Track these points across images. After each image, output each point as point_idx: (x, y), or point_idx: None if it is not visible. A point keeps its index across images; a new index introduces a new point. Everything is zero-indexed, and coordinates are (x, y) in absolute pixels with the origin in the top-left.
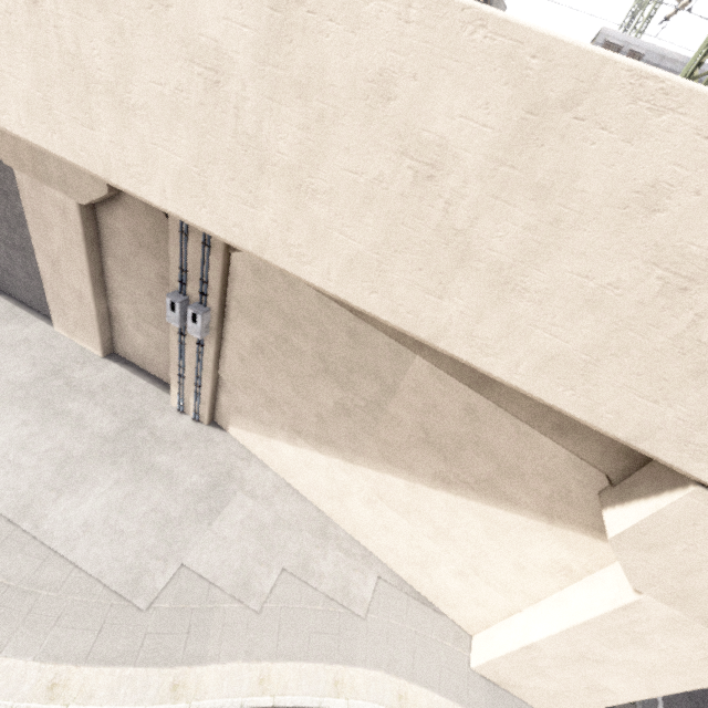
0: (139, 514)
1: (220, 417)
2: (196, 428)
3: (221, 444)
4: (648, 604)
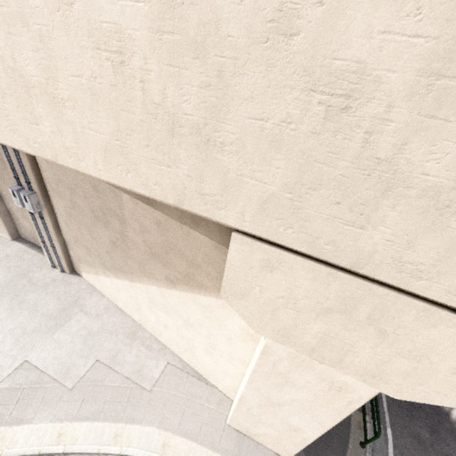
0: (6, 330)
1: (76, 267)
2: (61, 276)
3: (76, 284)
4: (272, 346)
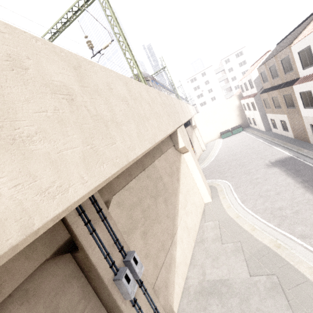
0: None
1: None
2: None
3: (185, 311)
4: (190, 151)
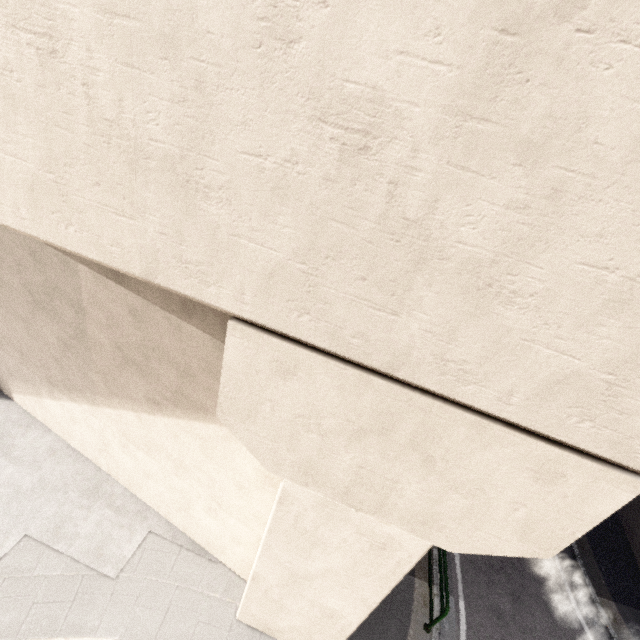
0: None
1: (3, 385)
2: None
3: (1, 413)
4: (292, 490)
